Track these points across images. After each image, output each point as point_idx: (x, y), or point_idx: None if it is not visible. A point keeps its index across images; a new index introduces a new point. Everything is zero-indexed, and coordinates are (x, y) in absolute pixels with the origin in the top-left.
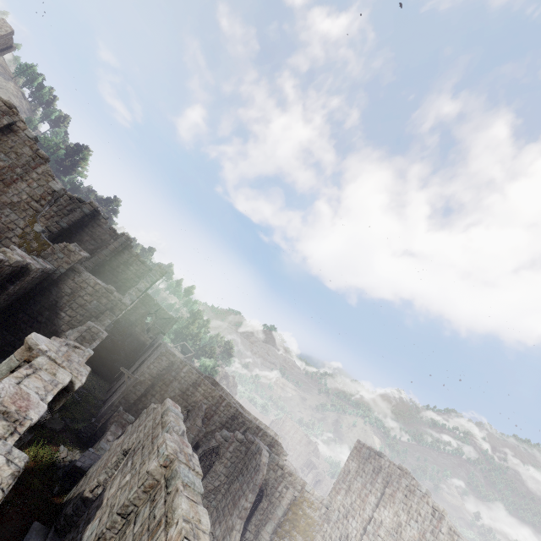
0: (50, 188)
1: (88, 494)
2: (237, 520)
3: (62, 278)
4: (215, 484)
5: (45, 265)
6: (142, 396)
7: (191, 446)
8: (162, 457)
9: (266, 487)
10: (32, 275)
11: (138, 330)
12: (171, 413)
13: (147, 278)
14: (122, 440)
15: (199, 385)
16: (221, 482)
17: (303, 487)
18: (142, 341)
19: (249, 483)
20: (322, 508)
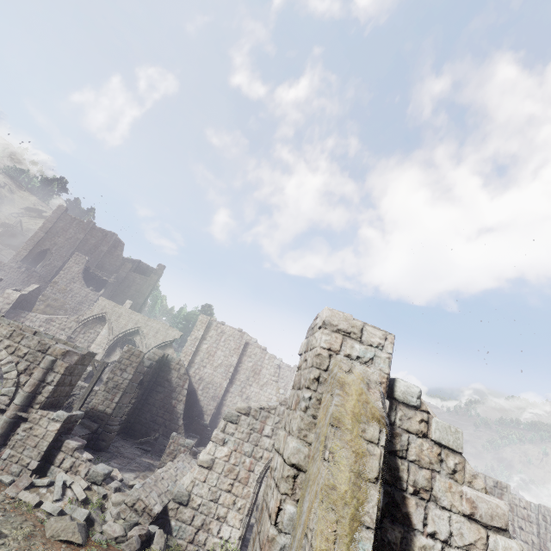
0: (275, 365)
1: None
2: None
3: None
4: None
5: None
6: None
7: None
8: None
9: None
10: None
11: None
12: None
13: None
14: None
15: None
16: None
17: None
18: None
19: None
20: None
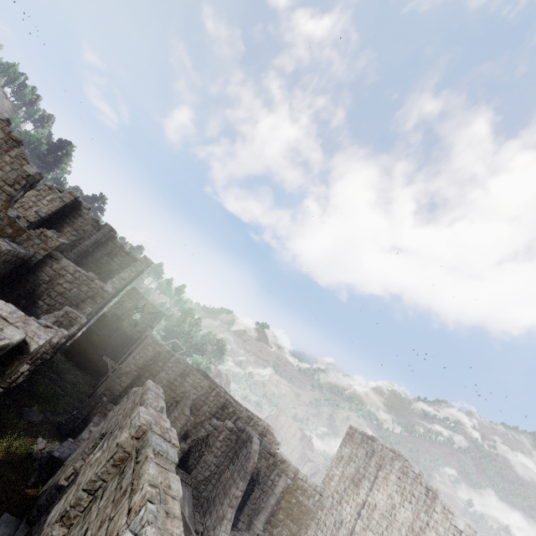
0: (24, 171)
1: (63, 482)
2: (227, 509)
3: (40, 265)
4: (205, 475)
5: (18, 249)
6: (128, 388)
7: (179, 436)
8: (134, 428)
9: (258, 476)
10: (3, 257)
11: (125, 324)
12: (150, 392)
13: (131, 267)
14: (101, 426)
15: (188, 375)
16: (211, 472)
17: (295, 474)
18: (129, 336)
19: (240, 471)
20: (316, 495)
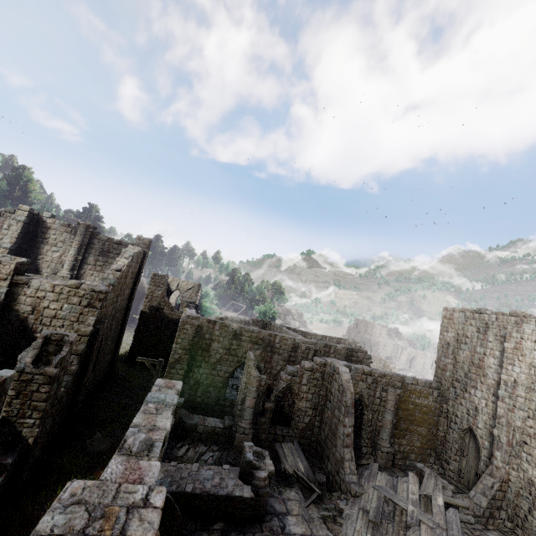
0: None
1: None
2: (343, 450)
3: (12, 299)
4: (305, 421)
5: None
6: (188, 373)
7: (259, 399)
8: None
9: (362, 399)
10: None
11: (166, 311)
12: (144, 408)
13: (123, 255)
14: None
15: (241, 334)
16: (310, 416)
17: (402, 382)
18: (177, 320)
19: (340, 407)
20: (433, 392)
